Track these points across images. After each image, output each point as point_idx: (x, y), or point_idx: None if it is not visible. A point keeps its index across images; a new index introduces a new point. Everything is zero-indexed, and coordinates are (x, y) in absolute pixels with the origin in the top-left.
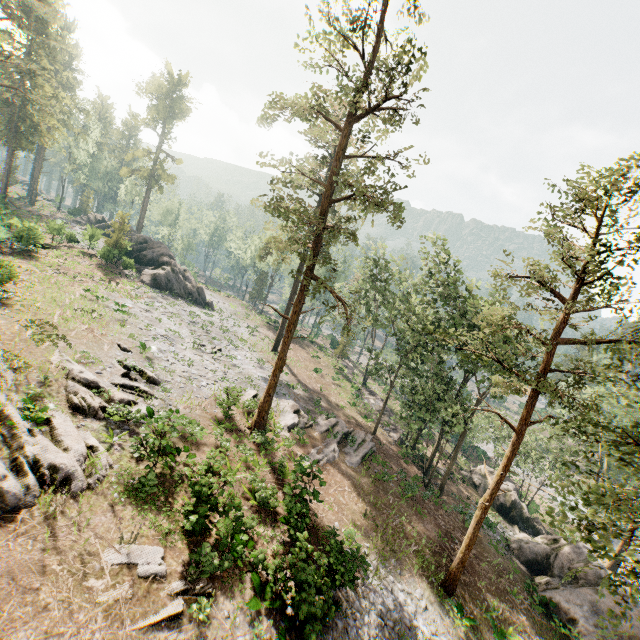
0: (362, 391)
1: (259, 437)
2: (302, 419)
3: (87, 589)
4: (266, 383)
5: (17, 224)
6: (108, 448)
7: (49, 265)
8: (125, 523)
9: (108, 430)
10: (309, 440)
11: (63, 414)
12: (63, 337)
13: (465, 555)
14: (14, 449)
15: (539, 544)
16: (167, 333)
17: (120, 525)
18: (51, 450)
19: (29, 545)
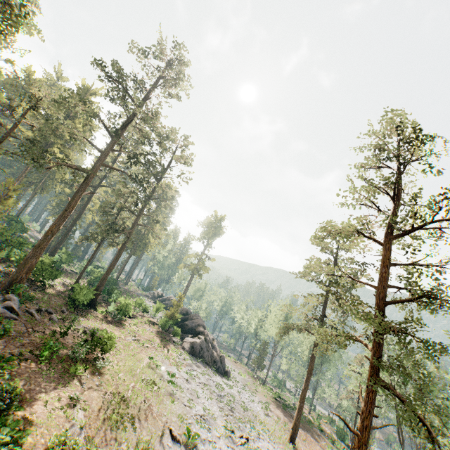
0: None
1: None
2: None
3: None
4: None
5: (121, 301)
6: None
7: (130, 332)
8: None
9: None
10: None
11: None
12: (131, 417)
13: None
14: None
15: None
16: (203, 411)
17: None
18: None
19: None
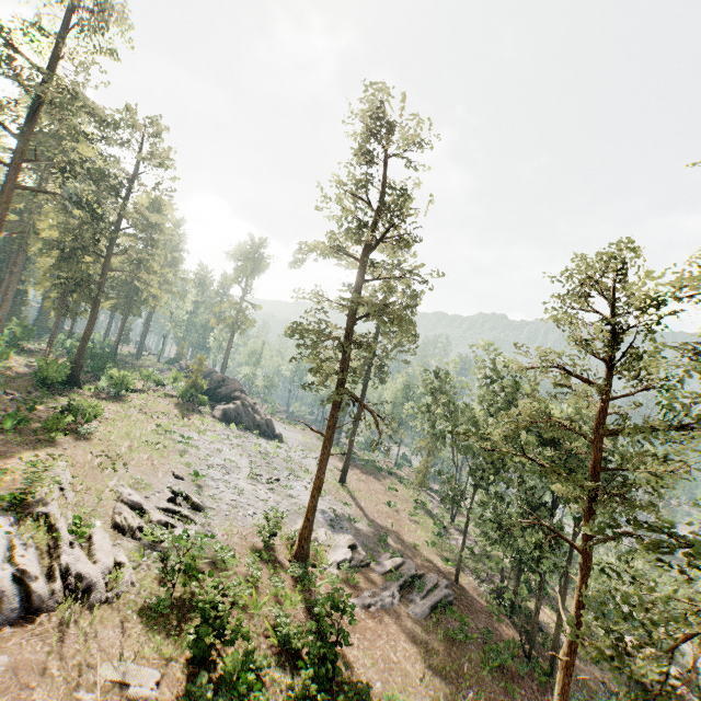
0: (449, 530)
1: (297, 569)
2: (357, 555)
3: (76, 699)
4: (323, 515)
5: (114, 373)
6: (136, 567)
7: (134, 406)
8: (130, 641)
9: (141, 550)
10: (363, 581)
11: (104, 532)
12: (125, 465)
13: None
14: (53, 558)
15: None
16: (225, 463)
17: (125, 642)
18: (82, 560)
19: (39, 646)
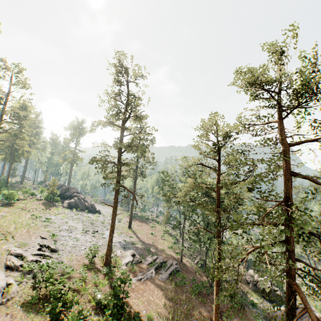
0: (179, 240)
1: (105, 270)
2: (135, 258)
3: None
4: (120, 244)
5: (6, 192)
6: (19, 284)
7: (18, 207)
8: (17, 319)
9: (22, 276)
10: (138, 269)
11: (1, 271)
12: (13, 237)
13: (215, 317)
14: None
15: (282, 310)
16: (69, 228)
17: (13, 320)
18: None
19: None
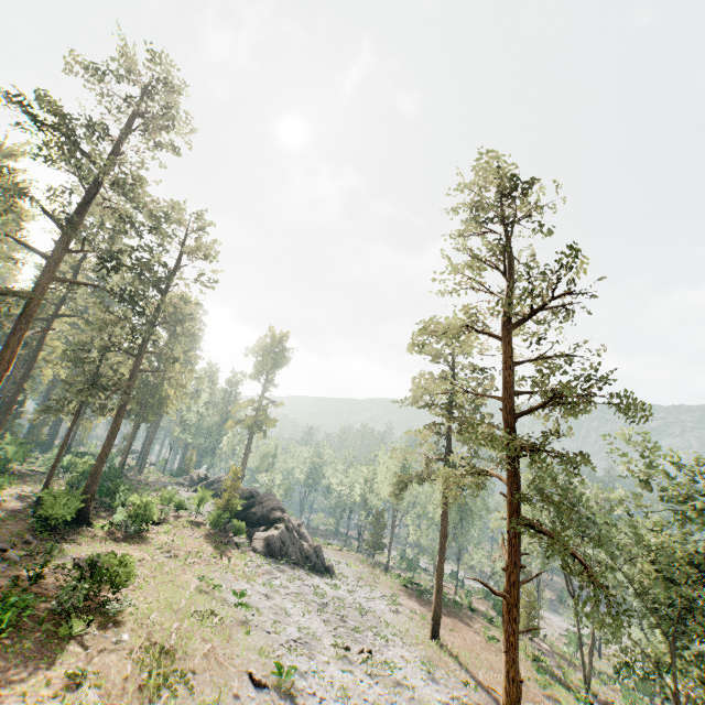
0: (594, 704)
1: None
2: None
3: None
4: None
5: (135, 501)
6: None
7: (159, 546)
8: None
9: None
10: None
11: None
12: (182, 673)
13: None
14: None
15: None
16: (299, 633)
17: None
18: None
19: None
